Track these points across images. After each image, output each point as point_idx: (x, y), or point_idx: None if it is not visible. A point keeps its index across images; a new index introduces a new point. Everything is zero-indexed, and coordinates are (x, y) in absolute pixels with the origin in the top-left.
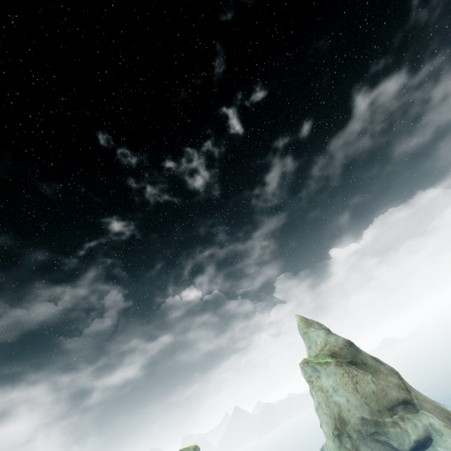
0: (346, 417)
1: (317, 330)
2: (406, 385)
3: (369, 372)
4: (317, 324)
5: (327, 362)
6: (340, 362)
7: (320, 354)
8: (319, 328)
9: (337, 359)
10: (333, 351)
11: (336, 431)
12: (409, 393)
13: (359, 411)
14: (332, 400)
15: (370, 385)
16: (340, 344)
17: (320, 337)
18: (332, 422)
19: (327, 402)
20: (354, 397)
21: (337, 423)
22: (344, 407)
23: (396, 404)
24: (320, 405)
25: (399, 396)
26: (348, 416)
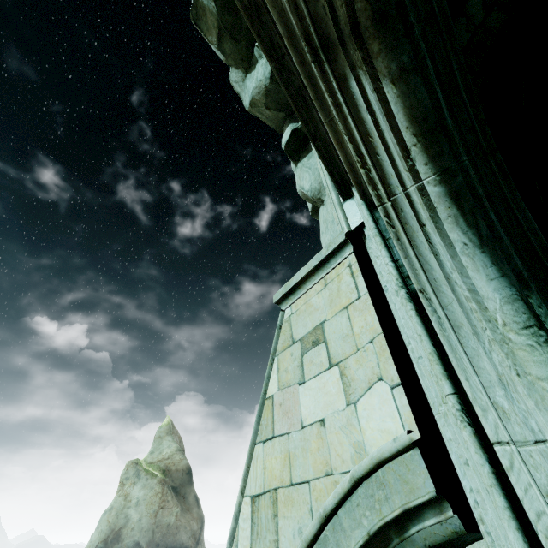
0: (124, 535)
1: (173, 441)
2: (201, 537)
3: (182, 506)
4: (179, 438)
5: (154, 474)
6: (165, 481)
7: (156, 463)
8: (177, 443)
9: (165, 477)
10: (169, 468)
11: (103, 544)
12: (196, 545)
13: (140, 535)
14: (126, 512)
15: (171, 517)
16: (180, 465)
17: (170, 449)
18: (107, 532)
19: (120, 511)
20: (149, 519)
21: (111, 537)
22: (131, 524)
23: (178, 547)
24: (112, 511)
25: (186, 541)
26: (127, 534)
